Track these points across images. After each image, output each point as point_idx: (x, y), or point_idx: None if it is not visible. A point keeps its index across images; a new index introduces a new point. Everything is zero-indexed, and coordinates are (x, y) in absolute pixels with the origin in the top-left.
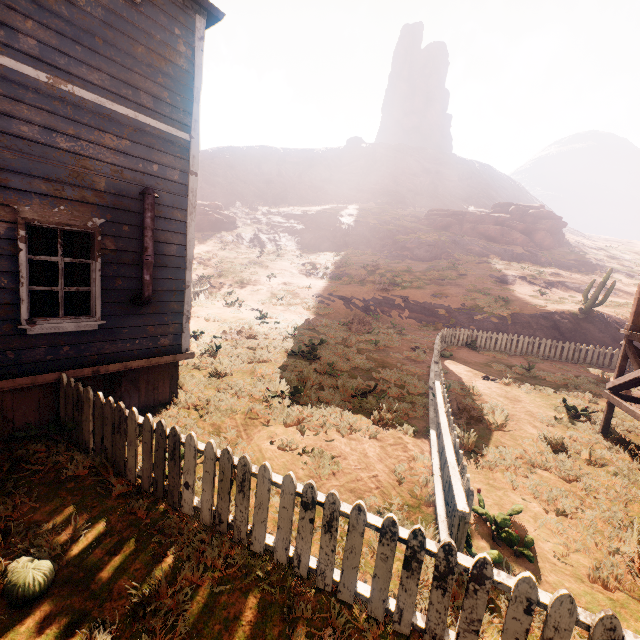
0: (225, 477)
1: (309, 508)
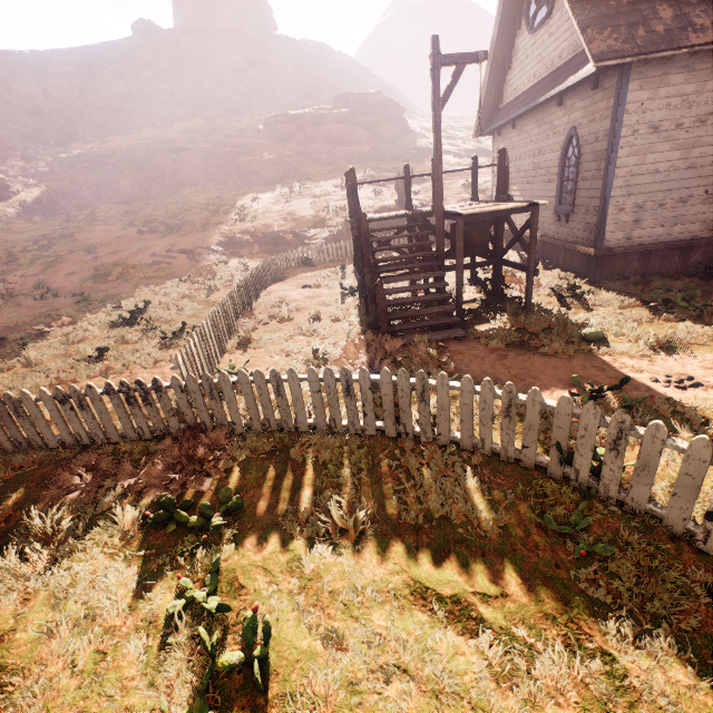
0: (3, 414)
1: (65, 402)
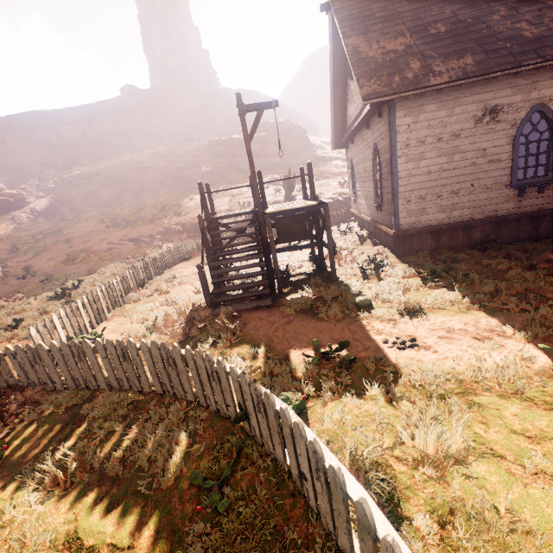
0: None
1: None
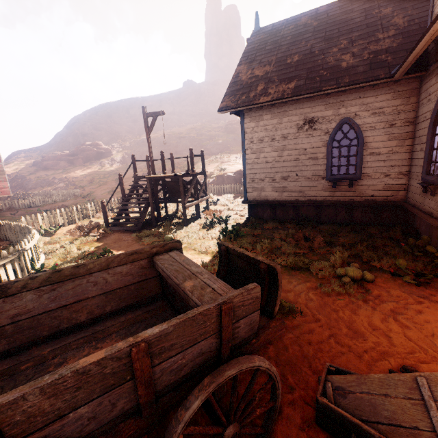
0: None
1: None
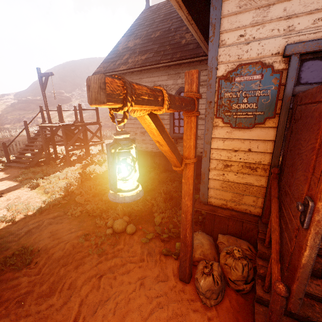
0: None
1: None
